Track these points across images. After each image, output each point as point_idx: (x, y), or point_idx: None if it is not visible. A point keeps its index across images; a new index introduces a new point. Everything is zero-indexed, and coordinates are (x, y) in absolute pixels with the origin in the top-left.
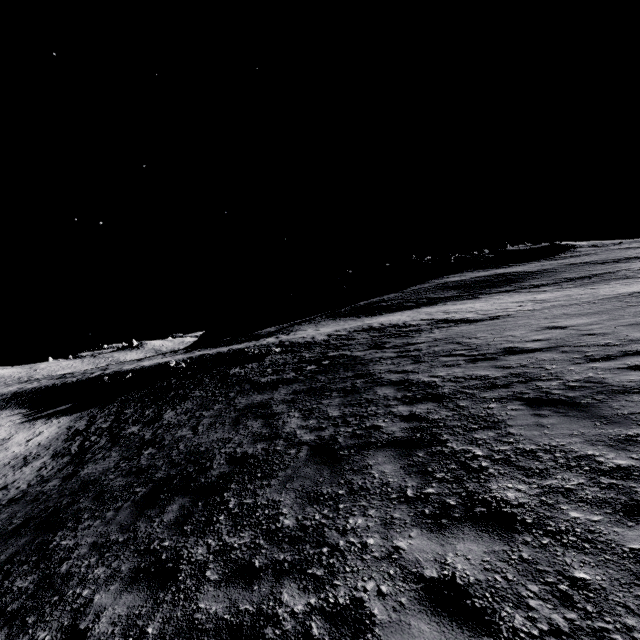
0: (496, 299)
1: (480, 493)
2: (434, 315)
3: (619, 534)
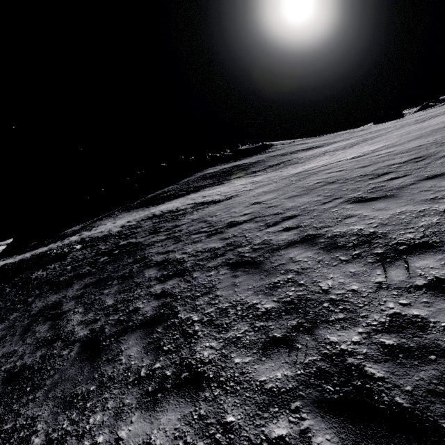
0: (233, 183)
1: (188, 358)
2: (196, 200)
3: (257, 370)
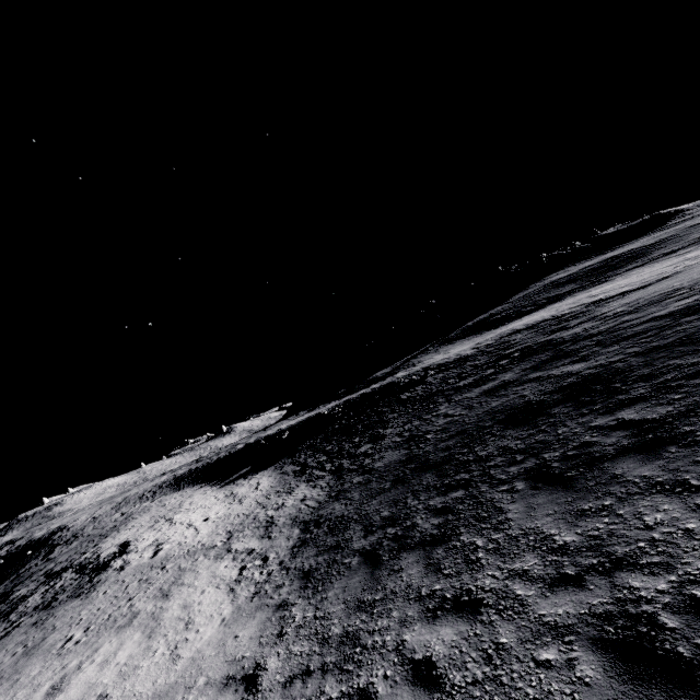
0: (636, 273)
1: None
2: (580, 302)
3: None
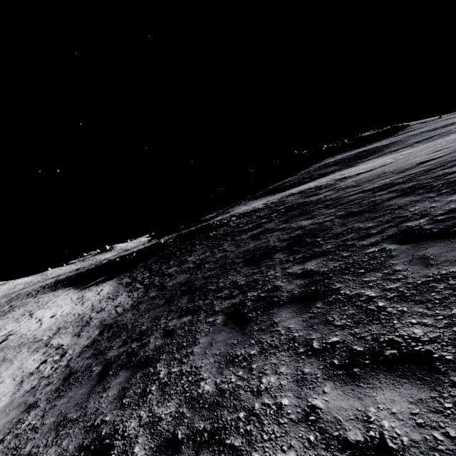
0: (371, 162)
1: None
2: (334, 178)
3: None
